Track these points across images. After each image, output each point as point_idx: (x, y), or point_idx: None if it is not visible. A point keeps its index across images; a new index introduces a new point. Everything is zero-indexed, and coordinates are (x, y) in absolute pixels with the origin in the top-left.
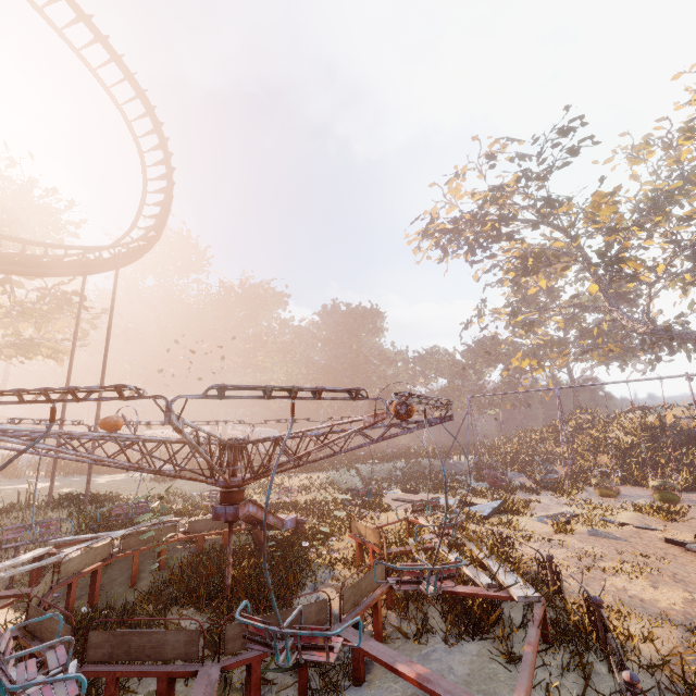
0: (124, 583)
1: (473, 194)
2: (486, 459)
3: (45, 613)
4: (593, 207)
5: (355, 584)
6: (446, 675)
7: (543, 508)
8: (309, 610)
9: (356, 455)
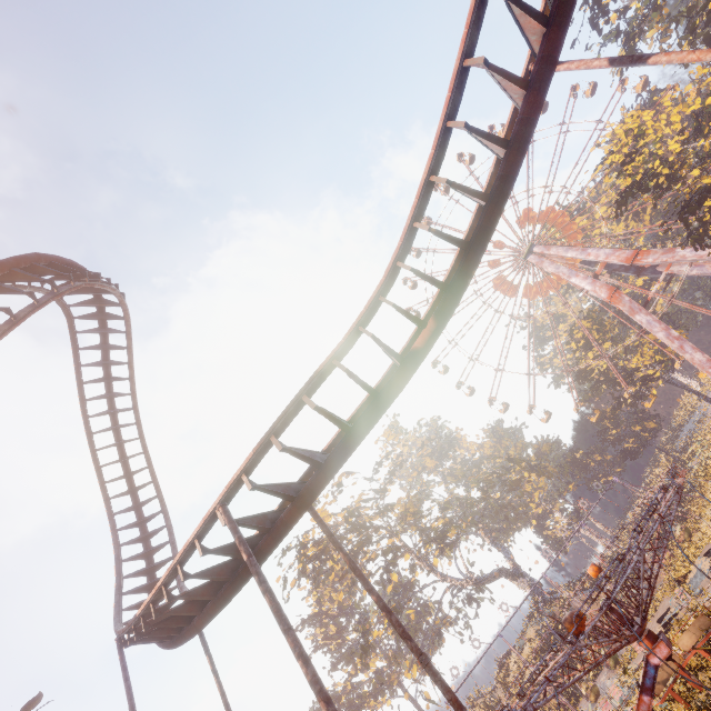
0: None
1: (332, 514)
2: None
3: None
4: (410, 505)
5: None
6: None
7: None
8: None
9: None
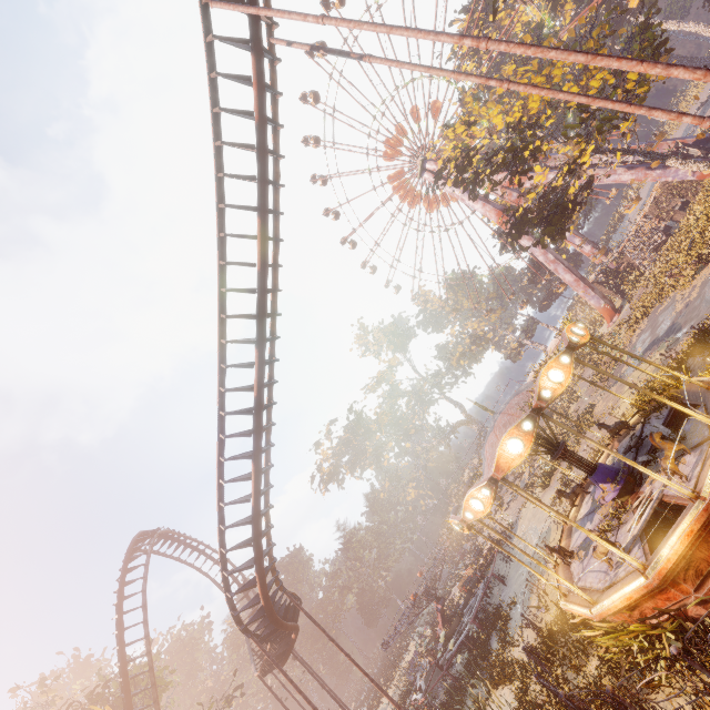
0: (439, 674)
1: (332, 448)
2: (449, 555)
3: (450, 627)
4: (381, 421)
5: (474, 570)
6: (495, 564)
7: (483, 540)
8: (474, 576)
9: (397, 642)
